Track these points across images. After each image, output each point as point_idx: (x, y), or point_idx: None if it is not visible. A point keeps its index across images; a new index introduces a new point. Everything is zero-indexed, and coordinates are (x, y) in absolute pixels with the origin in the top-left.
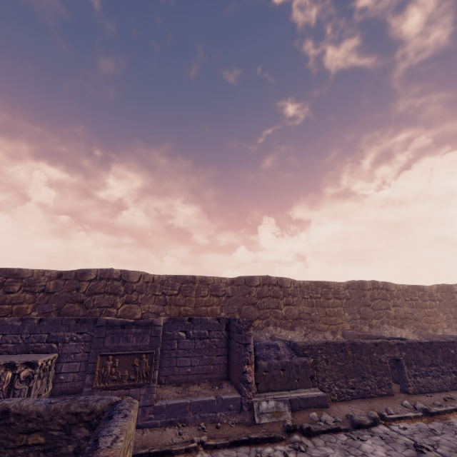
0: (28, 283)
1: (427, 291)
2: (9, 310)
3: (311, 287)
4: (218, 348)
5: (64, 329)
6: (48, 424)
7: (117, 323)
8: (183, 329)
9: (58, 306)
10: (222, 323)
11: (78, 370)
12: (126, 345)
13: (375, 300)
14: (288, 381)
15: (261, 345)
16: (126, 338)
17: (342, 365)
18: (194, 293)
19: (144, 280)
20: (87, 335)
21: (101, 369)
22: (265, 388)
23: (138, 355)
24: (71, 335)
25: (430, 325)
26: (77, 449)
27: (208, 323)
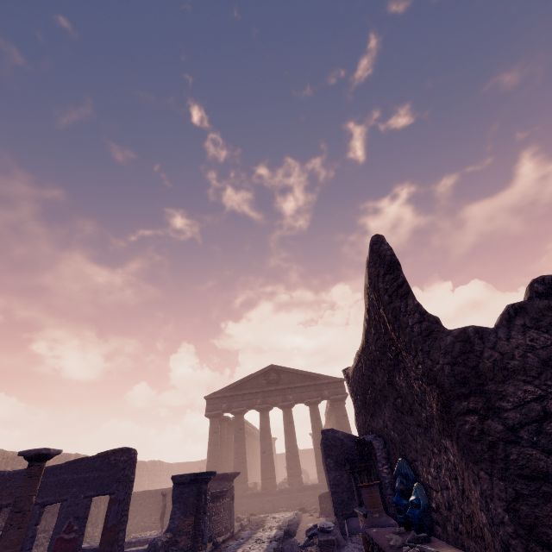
0: None
1: (147, 465)
2: None
3: None
4: None
5: None
6: None
7: None
8: None
9: None
10: None
11: None
12: None
13: None
14: None
15: None
16: None
17: None
18: None
19: (4, 457)
20: None
21: None
22: None
23: None
24: None
25: (141, 488)
26: None
27: None
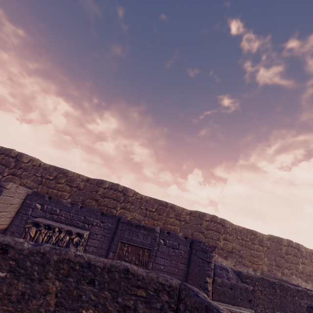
0: (70, 180)
1: None
2: (56, 194)
3: (243, 232)
4: (183, 258)
5: (94, 217)
6: (147, 285)
7: (133, 223)
8: (162, 238)
9: (83, 199)
10: (188, 241)
11: (96, 245)
12: (136, 240)
13: (289, 255)
14: (233, 298)
15: (216, 265)
16: (137, 235)
17: (271, 299)
18: (165, 214)
19: (136, 197)
20: (106, 225)
21: (120, 251)
22: (217, 298)
23: (142, 248)
24: (97, 222)
25: None
26: (161, 307)
27: (179, 238)
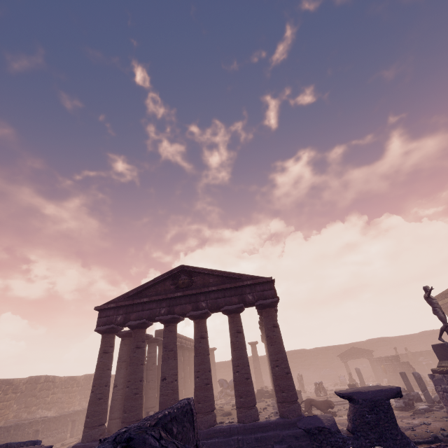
0: None
1: (77, 380)
2: None
3: None
4: None
5: None
6: None
7: None
8: None
9: None
10: None
11: None
12: None
13: (42, 391)
14: None
15: None
16: None
17: (4, 441)
18: None
19: None
20: None
21: None
22: None
23: None
24: None
25: (68, 405)
26: None
27: None
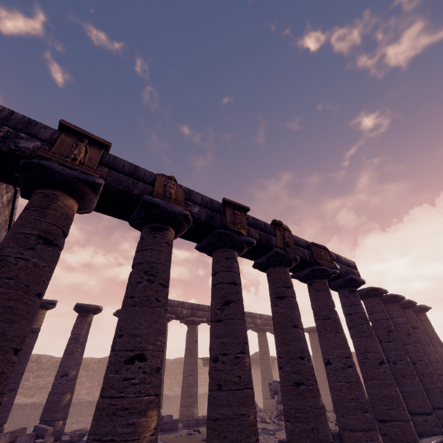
0: None
1: None
2: None
3: None
4: None
5: None
6: None
7: None
8: None
9: None
10: None
11: None
12: None
13: None
14: None
15: None
16: None
17: (17, 419)
18: None
19: None
20: None
21: None
22: None
23: None
24: None
25: None
26: None
27: None
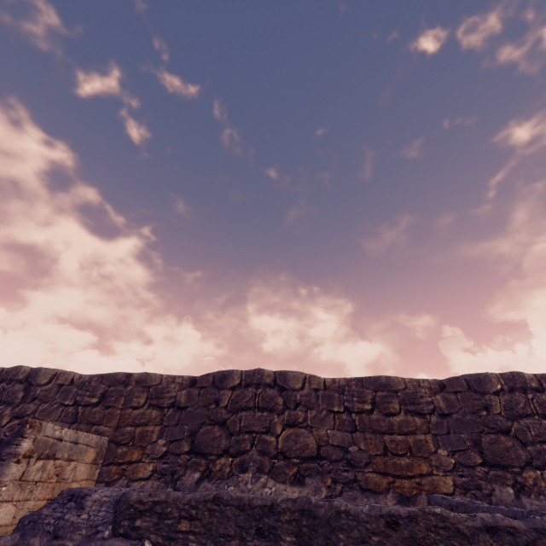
0: None
1: None
2: None
3: (349, 388)
4: None
5: None
6: None
7: None
8: None
9: None
10: None
11: None
12: None
13: (523, 417)
14: None
15: (62, 493)
16: None
17: None
18: (122, 402)
19: (57, 382)
20: None
21: None
22: None
23: None
24: None
25: None
26: None
27: None
